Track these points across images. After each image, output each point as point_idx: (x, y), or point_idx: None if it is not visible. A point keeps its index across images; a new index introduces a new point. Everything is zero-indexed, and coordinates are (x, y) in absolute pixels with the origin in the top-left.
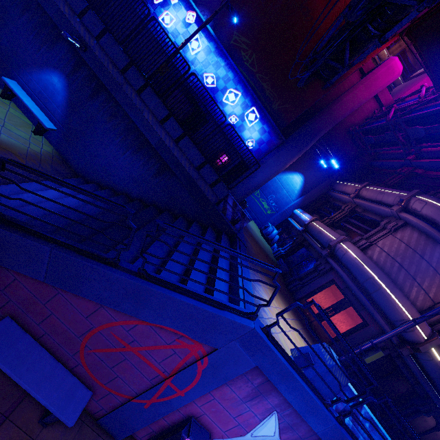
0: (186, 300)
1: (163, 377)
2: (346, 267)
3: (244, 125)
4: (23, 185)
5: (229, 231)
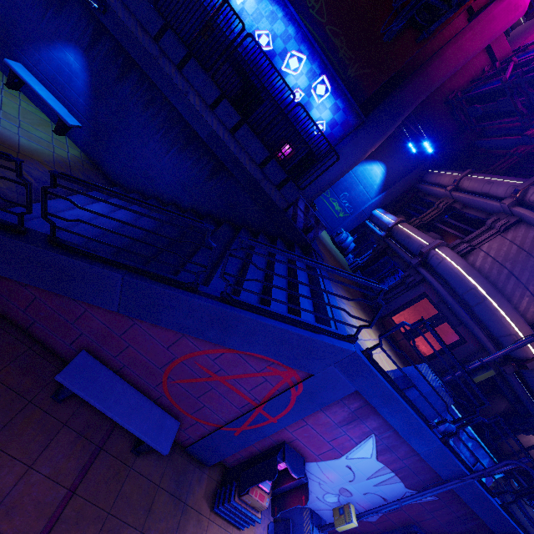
0: (278, 324)
1: (254, 405)
2: (441, 278)
3: (311, 102)
4: (60, 201)
5: (302, 242)
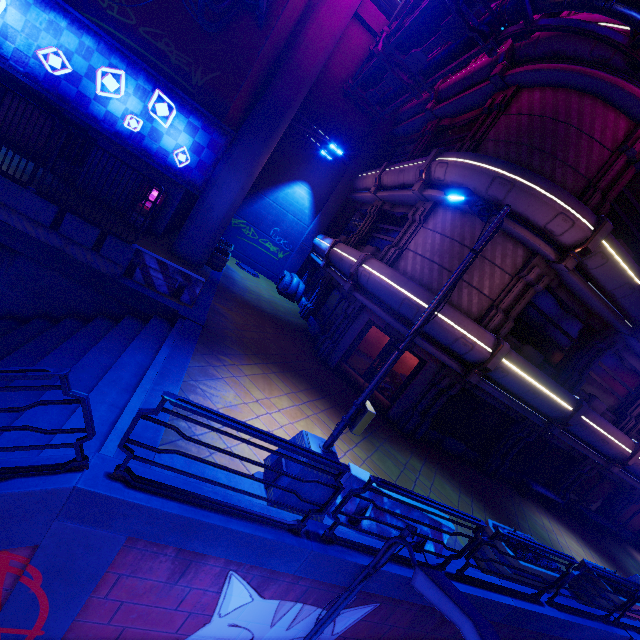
0: None
1: None
2: (375, 297)
3: (157, 128)
4: None
5: (166, 311)
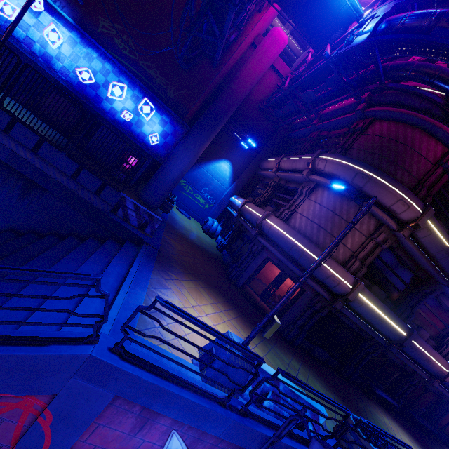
0: None
1: None
2: (273, 242)
3: (141, 120)
4: None
5: (135, 238)
